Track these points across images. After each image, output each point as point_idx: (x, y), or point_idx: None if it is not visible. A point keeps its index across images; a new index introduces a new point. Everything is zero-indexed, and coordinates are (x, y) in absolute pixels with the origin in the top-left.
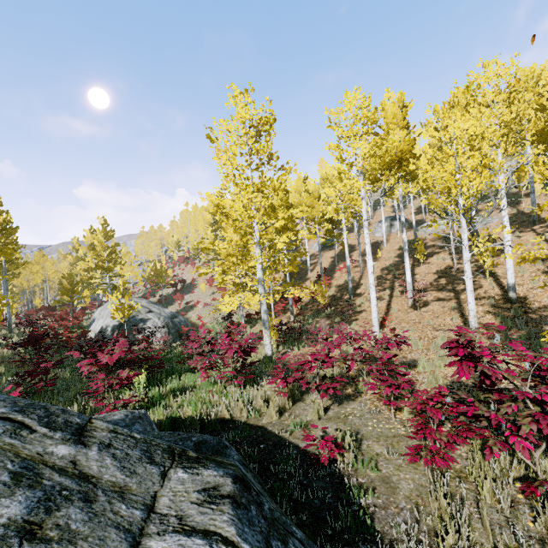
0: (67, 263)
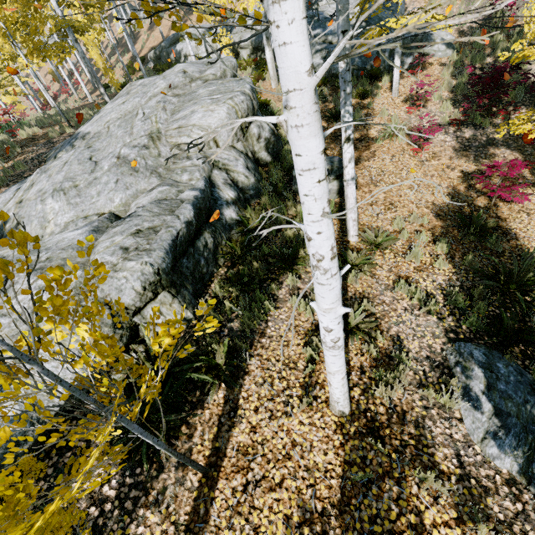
0: None
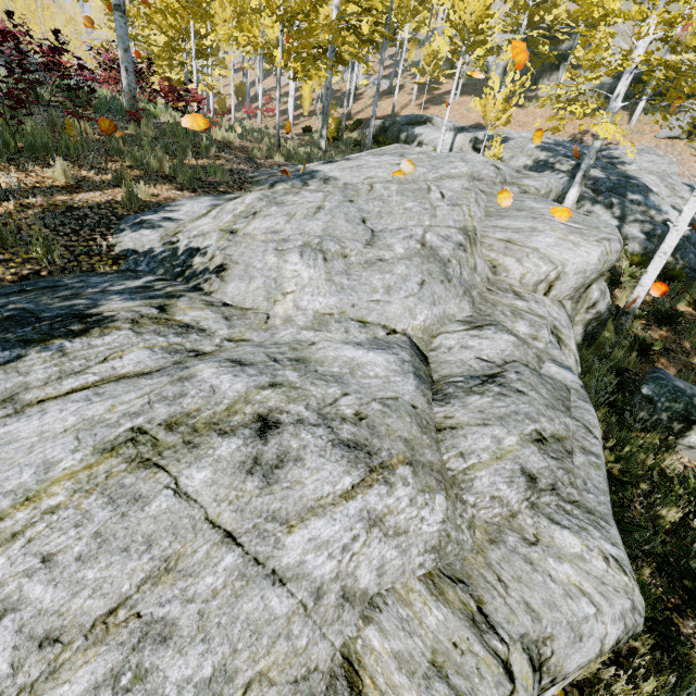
0: None
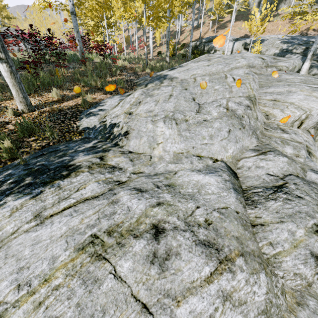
0: (27, 24)
